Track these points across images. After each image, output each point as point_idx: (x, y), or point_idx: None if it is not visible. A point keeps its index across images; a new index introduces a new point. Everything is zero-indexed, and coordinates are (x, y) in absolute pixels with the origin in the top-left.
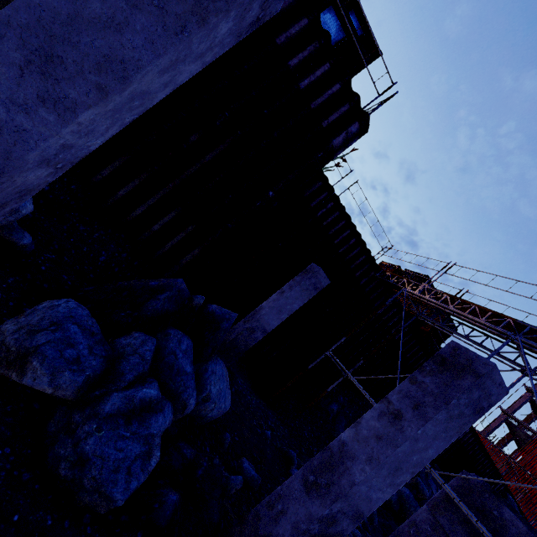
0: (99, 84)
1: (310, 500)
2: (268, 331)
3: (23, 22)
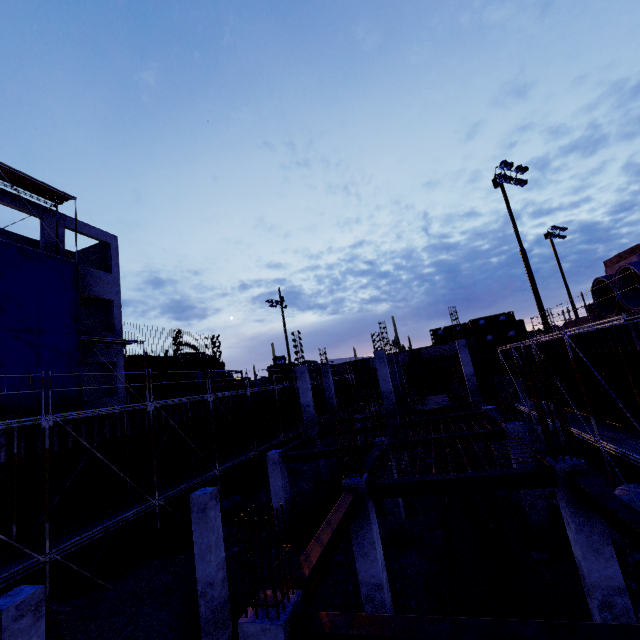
0: None
1: None
2: None
3: None
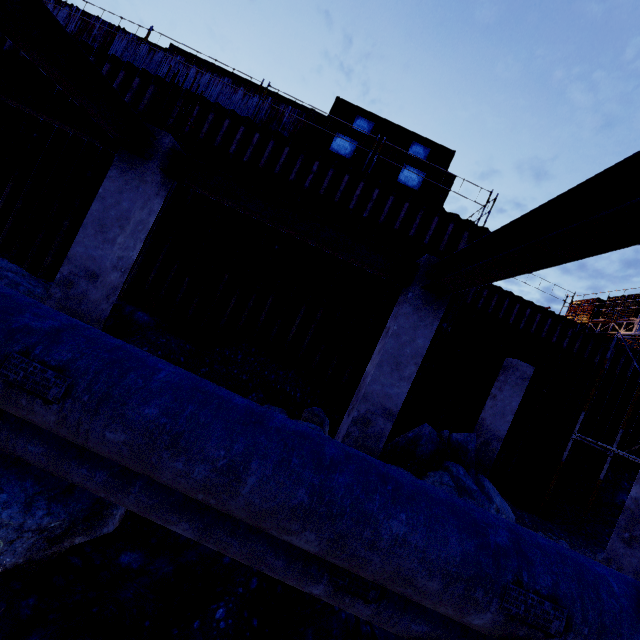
0: (415, 363)
1: (635, 550)
2: (501, 437)
3: (386, 357)
